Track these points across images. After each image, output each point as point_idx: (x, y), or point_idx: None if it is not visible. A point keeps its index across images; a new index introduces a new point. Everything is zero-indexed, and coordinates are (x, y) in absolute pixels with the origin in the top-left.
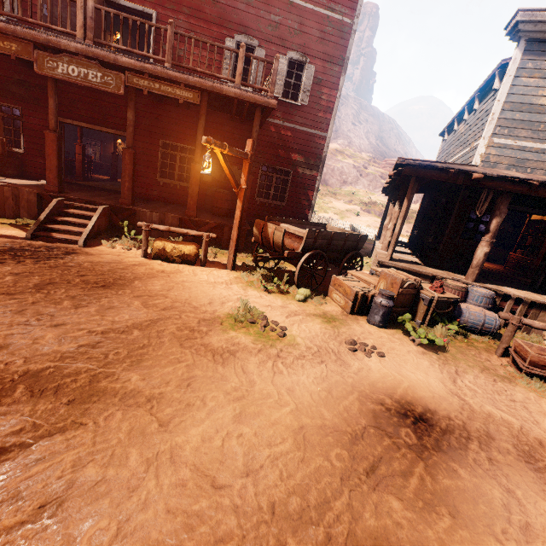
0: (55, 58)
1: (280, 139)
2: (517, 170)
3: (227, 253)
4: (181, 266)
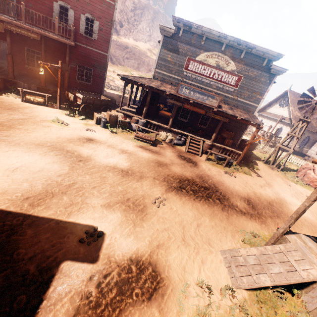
0: None
1: (85, 54)
2: (163, 82)
3: (60, 103)
4: (38, 106)
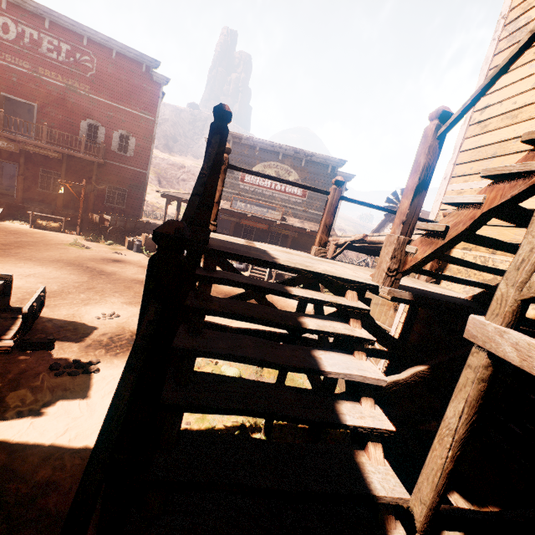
0: None
1: (118, 172)
2: None
3: (82, 231)
4: (51, 232)
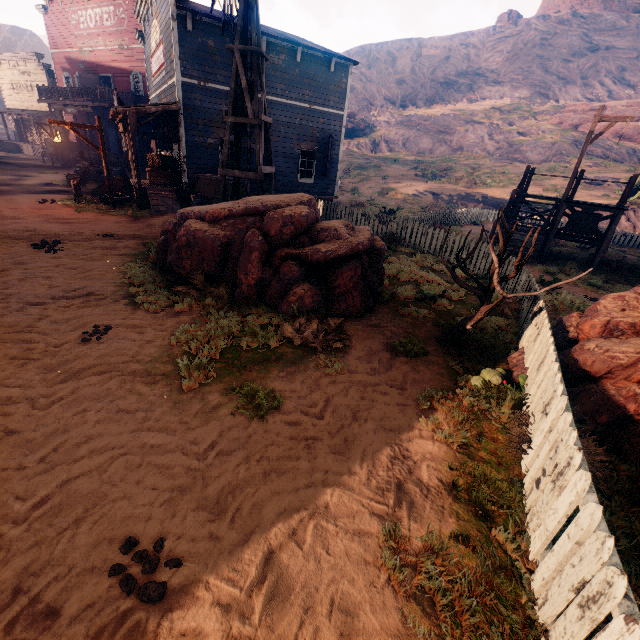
0: (67, 108)
1: None
2: None
3: None
4: None
